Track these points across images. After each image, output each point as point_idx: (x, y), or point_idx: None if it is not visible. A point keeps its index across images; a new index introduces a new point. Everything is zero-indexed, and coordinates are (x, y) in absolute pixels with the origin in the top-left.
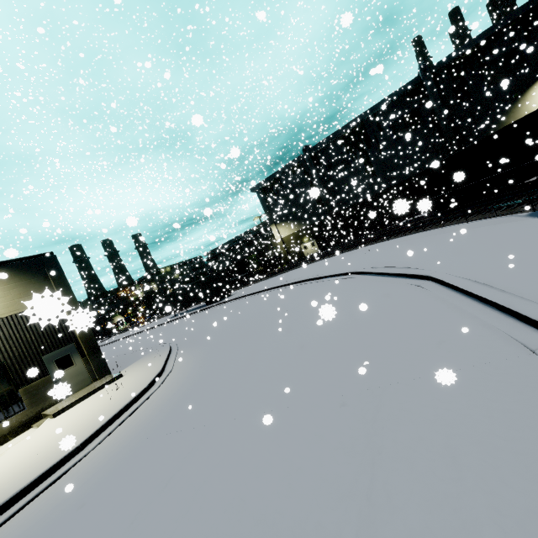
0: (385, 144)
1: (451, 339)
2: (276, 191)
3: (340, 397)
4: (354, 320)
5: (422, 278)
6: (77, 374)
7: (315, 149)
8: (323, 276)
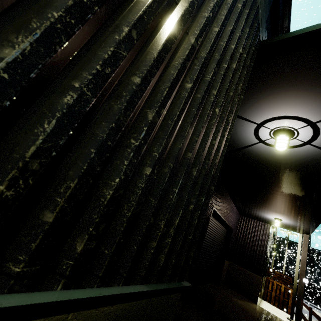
0: None
1: None
2: None
3: None
4: None
5: None
6: None
7: (291, 242)
8: None
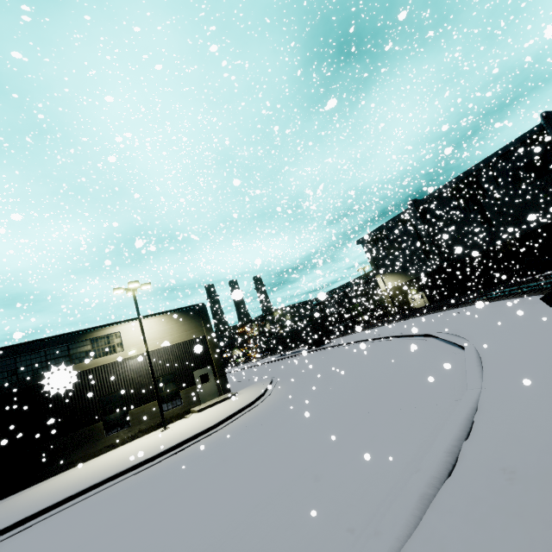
0: (503, 193)
1: (430, 392)
2: (381, 243)
3: (351, 414)
4: (394, 375)
5: (463, 348)
6: (211, 388)
7: (421, 203)
8: (405, 334)
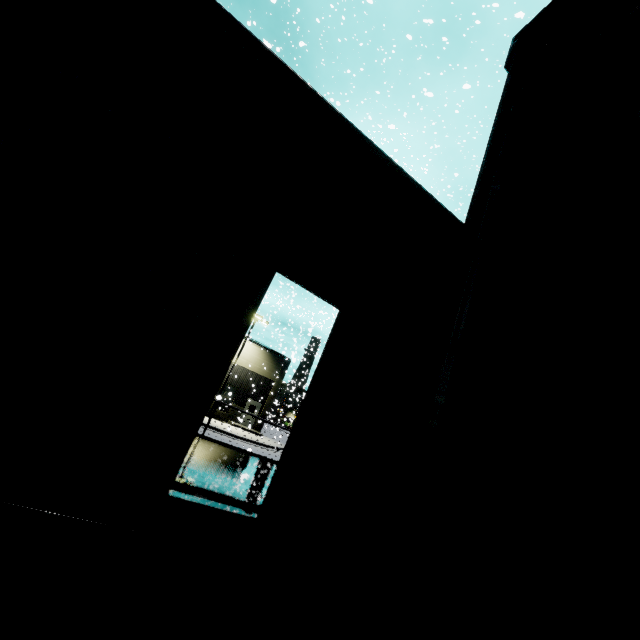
0: None
1: None
2: None
3: None
4: None
5: None
6: (251, 418)
7: None
8: None
